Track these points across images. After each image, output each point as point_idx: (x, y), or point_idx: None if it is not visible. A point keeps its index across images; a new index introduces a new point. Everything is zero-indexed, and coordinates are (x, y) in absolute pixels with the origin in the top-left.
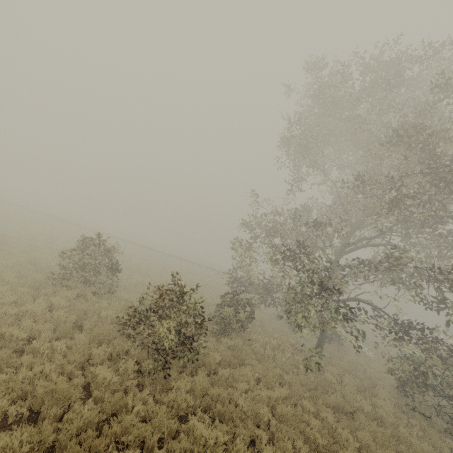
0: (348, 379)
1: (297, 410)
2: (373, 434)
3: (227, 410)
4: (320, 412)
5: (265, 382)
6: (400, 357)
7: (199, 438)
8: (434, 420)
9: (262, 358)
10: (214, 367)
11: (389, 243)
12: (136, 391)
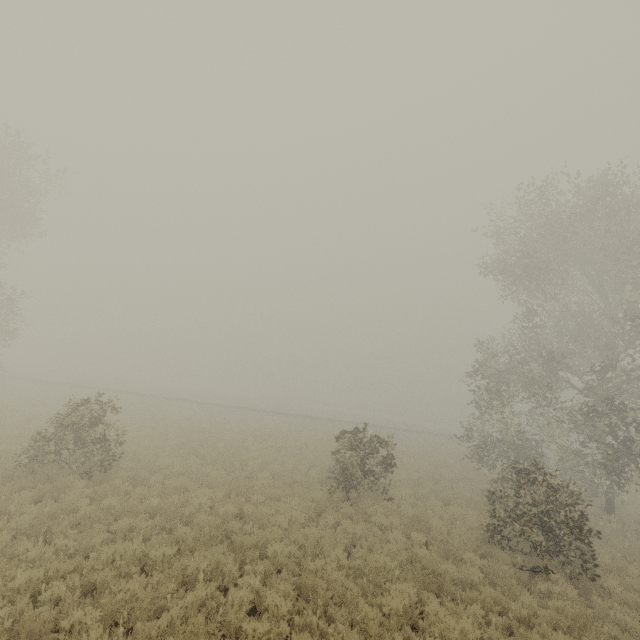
0: None
1: None
2: None
3: None
4: None
5: (636, 562)
6: None
7: None
8: None
9: None
10: None
11: None
12: (584, 602)
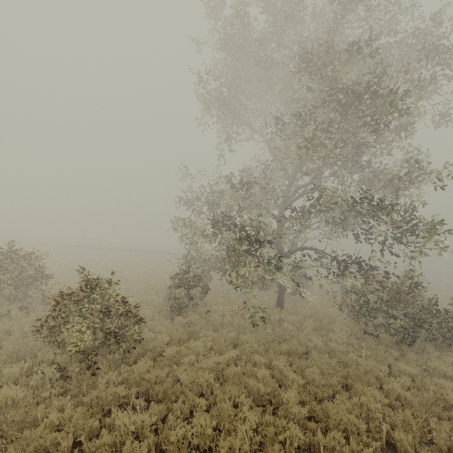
0: (307, 322)
1: (247, 367)
2: (320, 367)
3: (162, 389)
4: (273, 361)
5: (217, 349)
6: (344, 291)
7: (122, 428)
8: (383, 337)
9: (222, 326)
10: (160, 349)
11: (321, 186)
12: (56, 400)
